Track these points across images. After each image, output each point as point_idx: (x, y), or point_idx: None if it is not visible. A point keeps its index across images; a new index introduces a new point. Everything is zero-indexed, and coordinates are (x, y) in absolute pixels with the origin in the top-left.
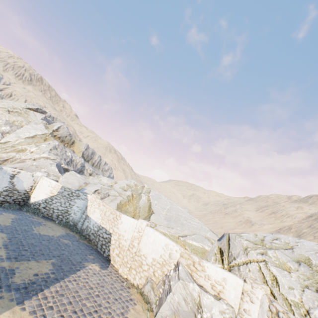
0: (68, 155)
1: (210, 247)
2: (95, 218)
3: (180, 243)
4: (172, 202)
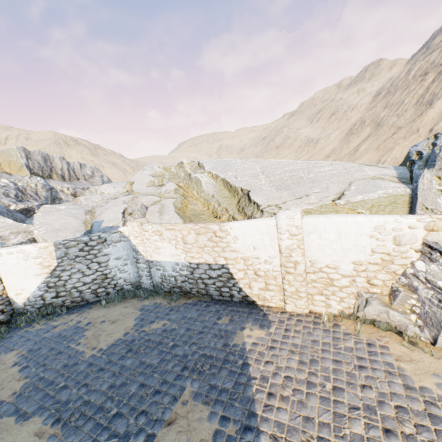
0: (5, 185)
1: (400, 188)
2: (168, 258)
3: (344, 210)
4: (254, 160)
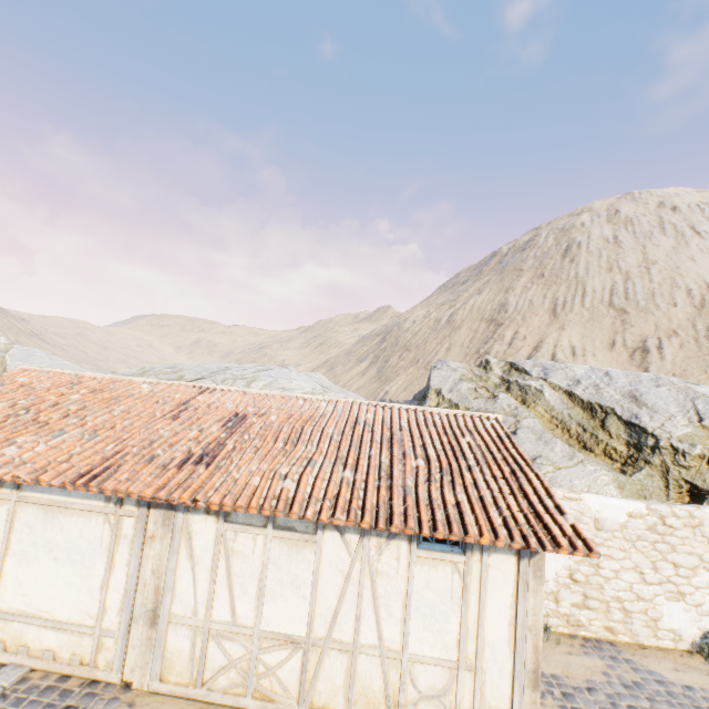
0: None
1: None
2: None
3: None
4: (55, 358)
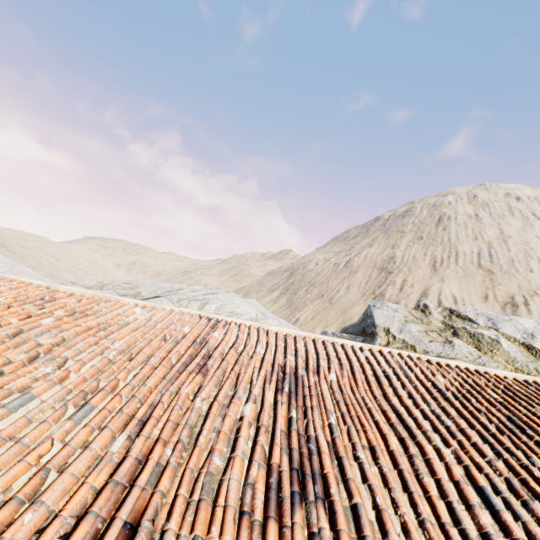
0: None
1: None
2: None
3: None
4: (16, 263)
